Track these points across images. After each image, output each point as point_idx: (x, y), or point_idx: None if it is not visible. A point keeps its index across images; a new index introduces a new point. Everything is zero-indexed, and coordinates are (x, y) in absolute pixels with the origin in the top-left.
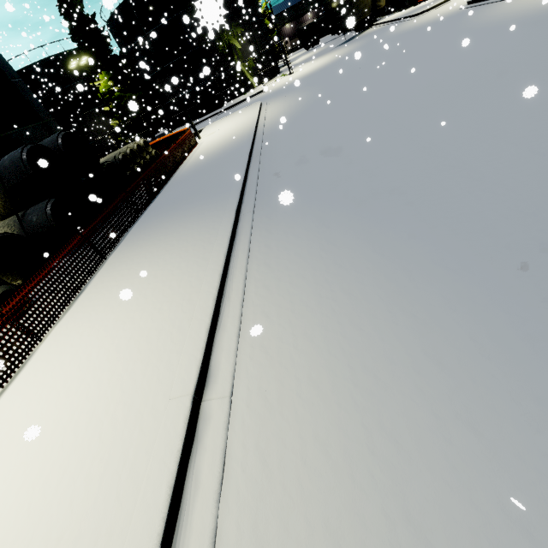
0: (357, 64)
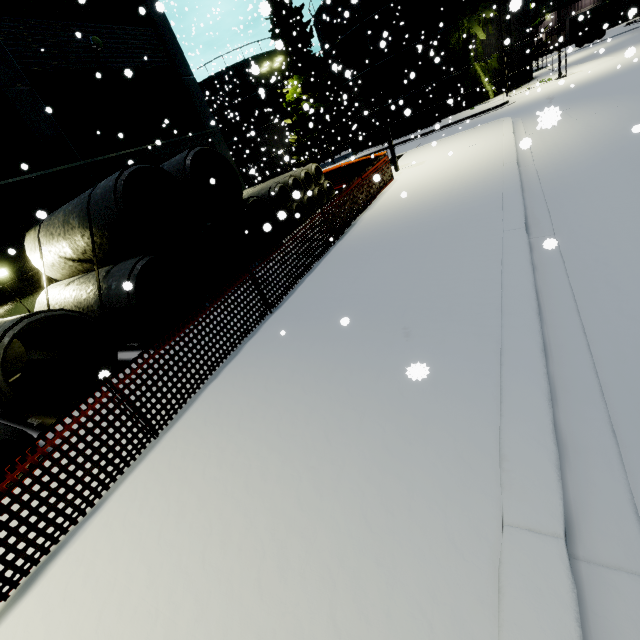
0: None
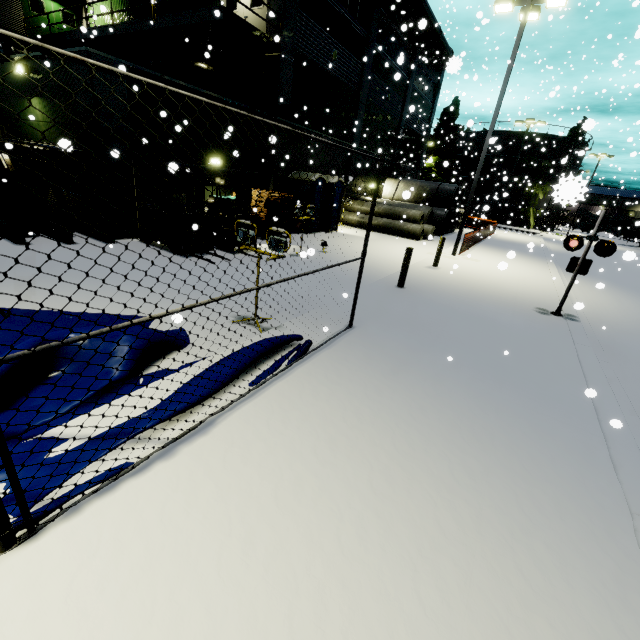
0: None
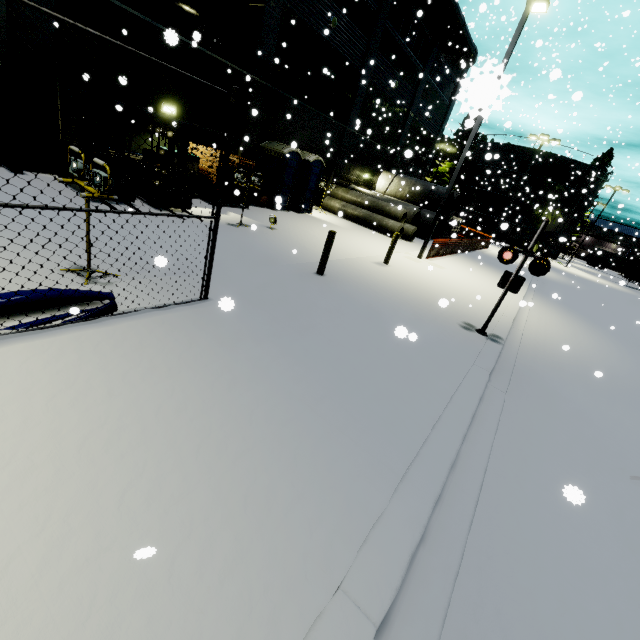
0: (622, 298)
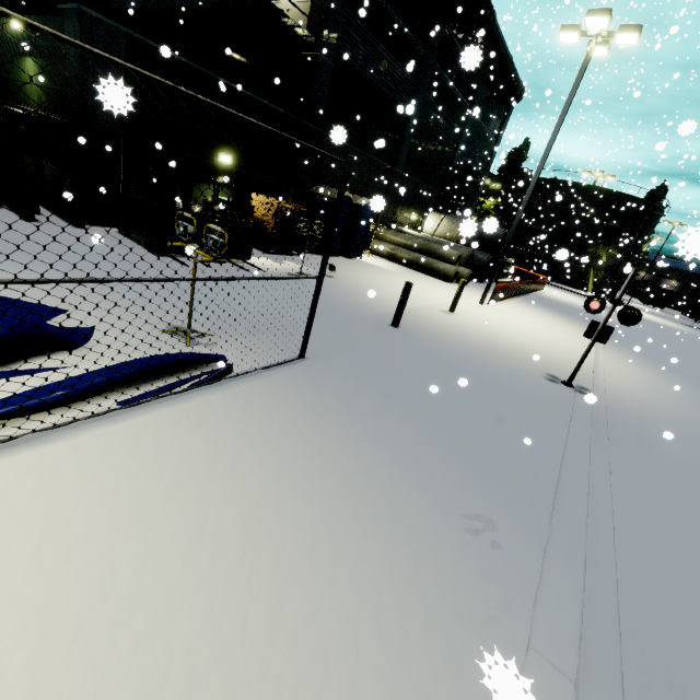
0: (691, 340)
